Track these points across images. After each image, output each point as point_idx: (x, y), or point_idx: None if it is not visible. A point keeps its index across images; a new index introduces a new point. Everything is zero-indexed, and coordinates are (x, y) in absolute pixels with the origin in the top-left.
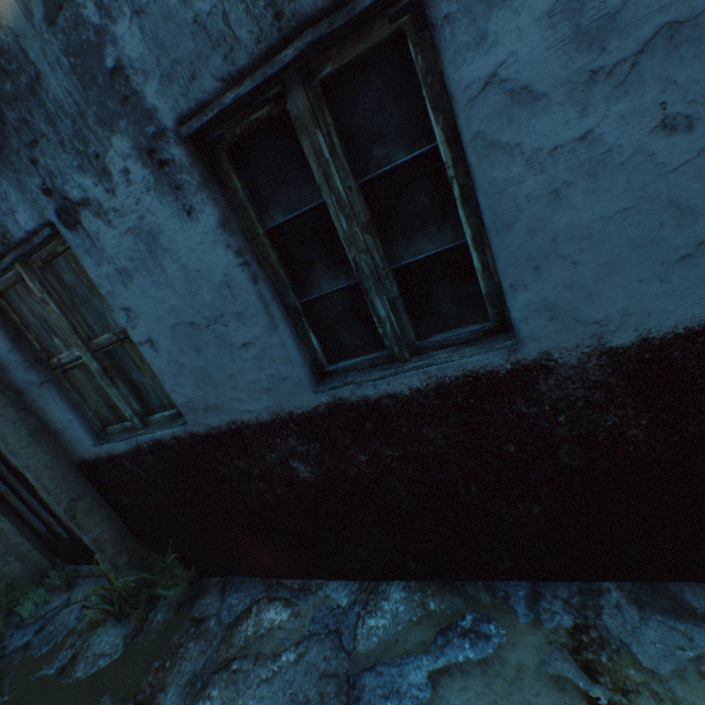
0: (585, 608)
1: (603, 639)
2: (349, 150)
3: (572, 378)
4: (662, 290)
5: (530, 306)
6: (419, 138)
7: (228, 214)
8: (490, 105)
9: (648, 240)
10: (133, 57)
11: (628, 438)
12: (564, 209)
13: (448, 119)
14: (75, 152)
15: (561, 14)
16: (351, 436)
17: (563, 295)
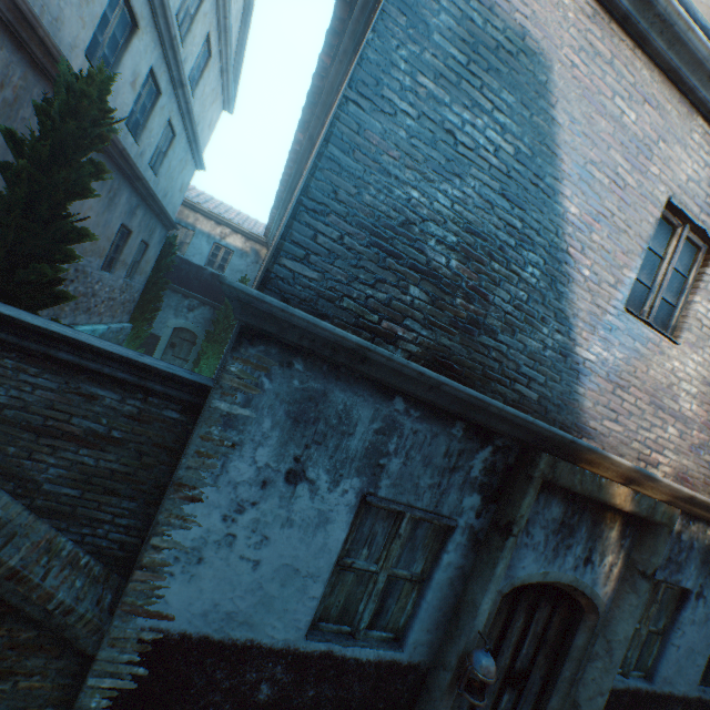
0: None
1: None
2: None
3: None
4: None
5: None
6: None
7: None
8: None
9: None
10: None
11: None
12: None
13: None
14: None
15: None
16: None
17: None
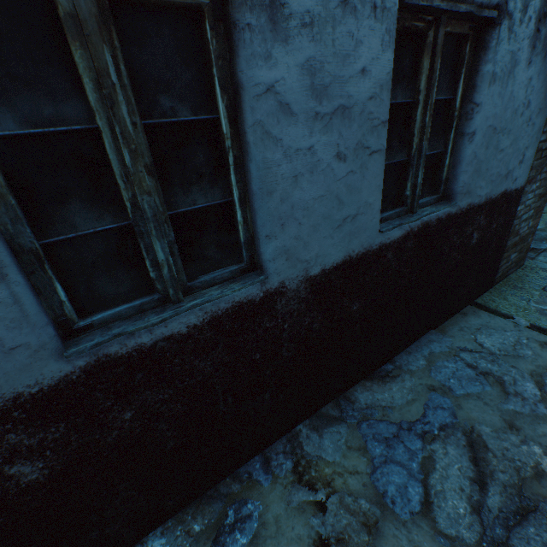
0: (295, 449)
1: (309, 462)
2: (133, 85)
3: (293, 297)
4: (331, 243)
5: (277, 251)
6: (203, 105)
7: None
8: (269, 105)
9: (328, 215)
10: None
11: (313, 330)
12: (299, 189)
13: (231, 101)
14: None
15: (307, 71)
16: (116, 396)
17: (294, 244)
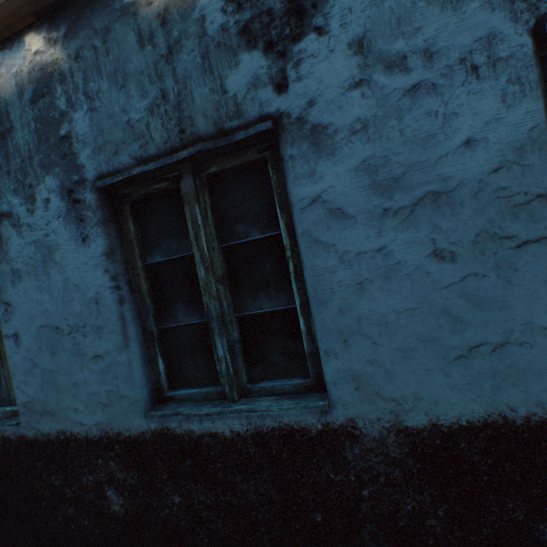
0: None
1: None
2: (220, 222)
3: (374, 450)
4: (445, 381)
5: (339, 373)
6: (270, 225)
7: (116, 246)
8: (315, 214)
9: (431, 336)
10: (80, 133)
11: (427, 529)
12: (367, 298)
13: (290, 217)
14: (16, 180)
15: (363, 171)
16: (170, 471)
17: (366, 369)
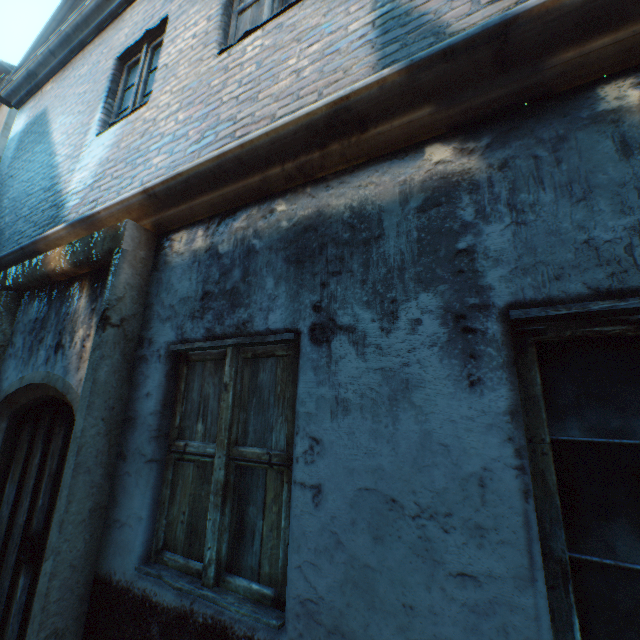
0: None
1: None
2: None
3: None
4: None
5: None
6: None
7: (519, 403)
8: None
9: None
10: (490, 248)
11: None
12: None
13: None
14: (371, 290)
15: None
16: None
17: None
